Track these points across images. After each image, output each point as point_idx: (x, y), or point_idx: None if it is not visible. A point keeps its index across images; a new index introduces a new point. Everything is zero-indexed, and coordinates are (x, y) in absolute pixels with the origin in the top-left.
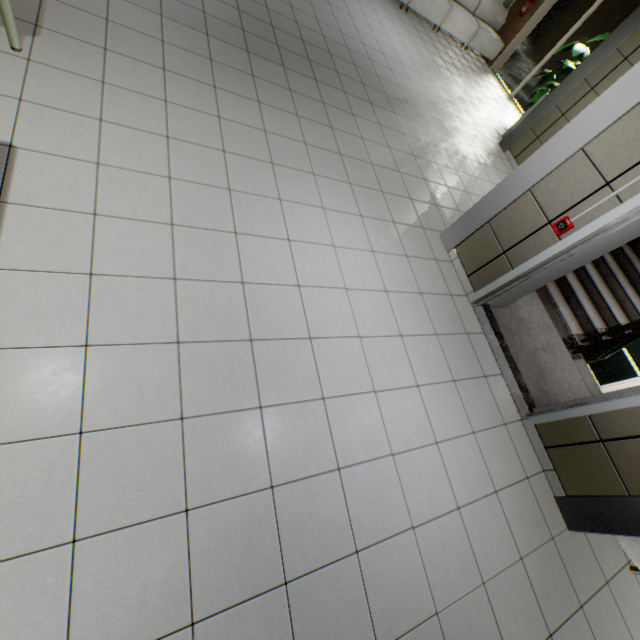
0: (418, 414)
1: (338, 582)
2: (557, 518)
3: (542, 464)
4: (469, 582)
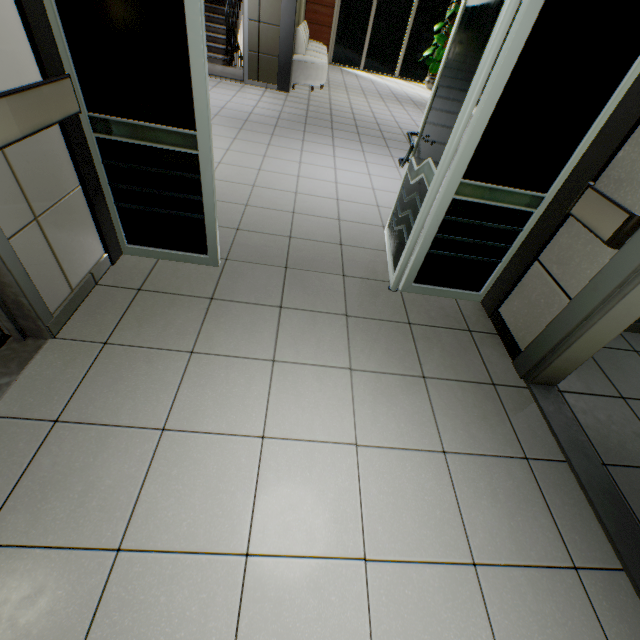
0: (220, 95)
1: (256, 117)
2: (283, 93)
3: (264, 87)
4: (281, 107)
